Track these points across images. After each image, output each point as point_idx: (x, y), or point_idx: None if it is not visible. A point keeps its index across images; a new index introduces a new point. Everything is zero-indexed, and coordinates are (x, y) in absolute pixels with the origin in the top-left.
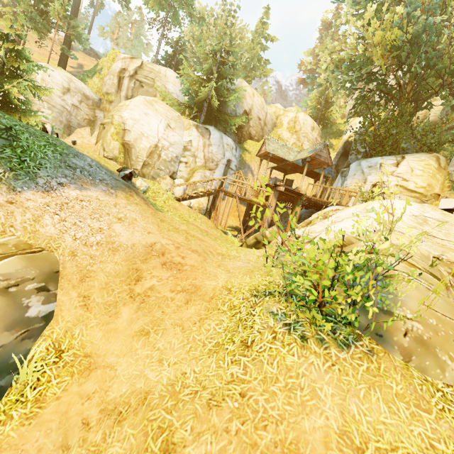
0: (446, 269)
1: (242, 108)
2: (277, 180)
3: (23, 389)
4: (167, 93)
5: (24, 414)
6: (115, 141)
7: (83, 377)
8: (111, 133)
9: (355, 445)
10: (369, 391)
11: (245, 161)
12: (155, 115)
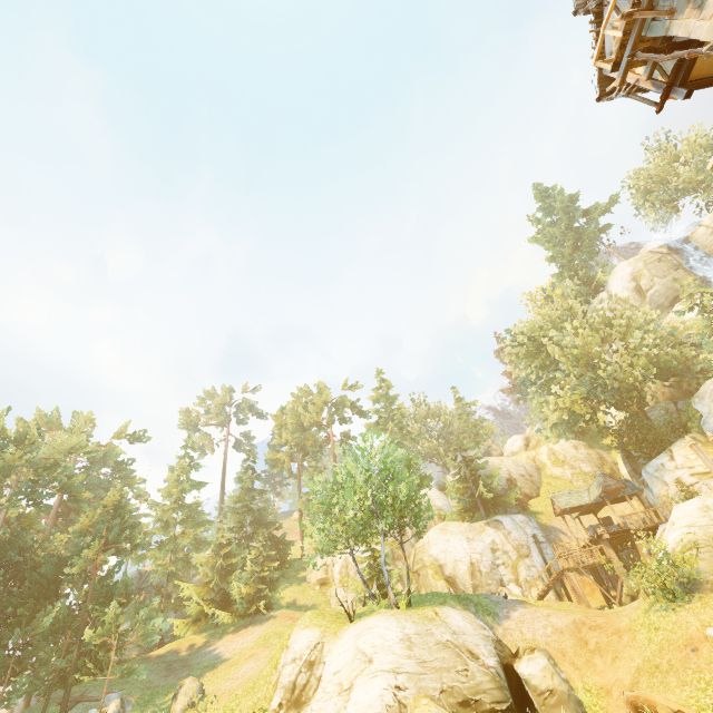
0: None
1: (502, 478)
2: (594, 527)
3: (591, 708)
4: (445, 511)
5: (602, 712)
6: (440, 580)
7: (609, 696)
8: (431, 576)
9: (706, 626)
10: (704, 610)
11: (545, 525)
12: (454, 537)
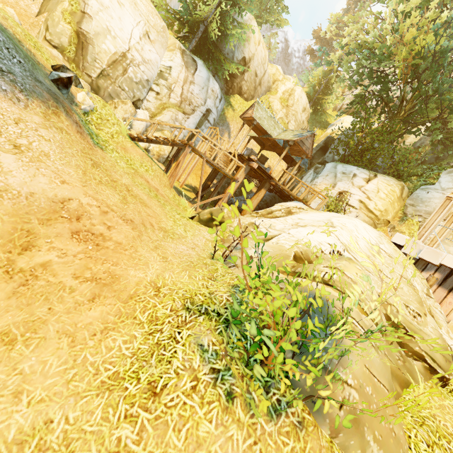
0: (382, 310)
1: (242, 53)
2: (253, 153)
3: None
4: None
5: None
6: (67, 23)
7: None
8: (62, 8)
9: None
10: None
11: (226, 117)
12: (132, 12)
